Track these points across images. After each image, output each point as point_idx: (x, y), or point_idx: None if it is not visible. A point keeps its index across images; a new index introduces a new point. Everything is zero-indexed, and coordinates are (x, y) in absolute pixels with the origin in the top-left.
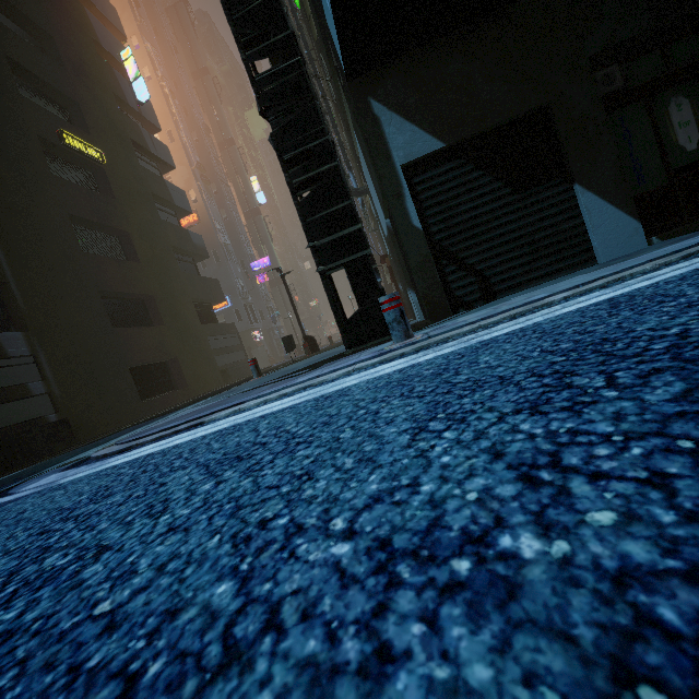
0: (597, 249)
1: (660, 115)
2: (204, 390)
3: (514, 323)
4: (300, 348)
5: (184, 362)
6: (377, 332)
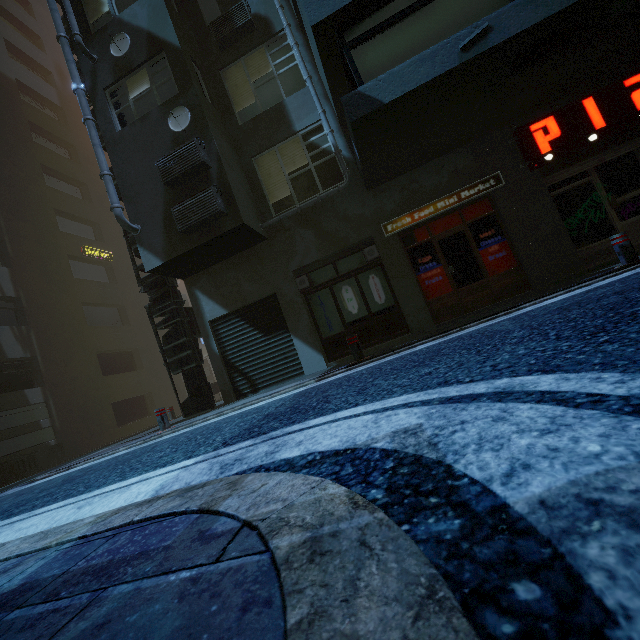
0: (303, 368)
1: (338, 295)
2: None
3: (158, 439)
4: None
5: (156, 395)
6: (198, 409)
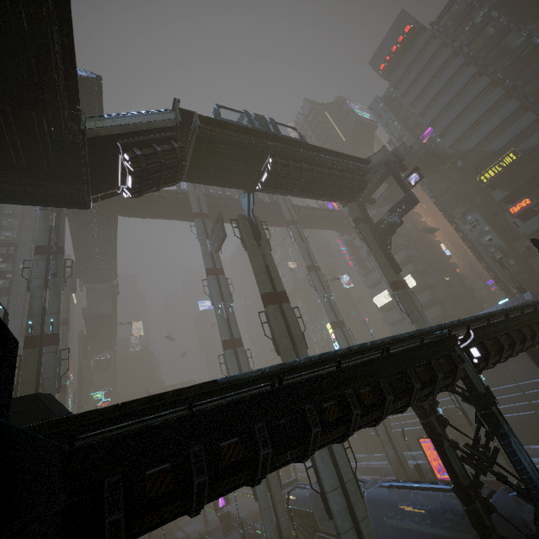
0: None
1: None
2: None
3: None
4: None
5: None
6: None
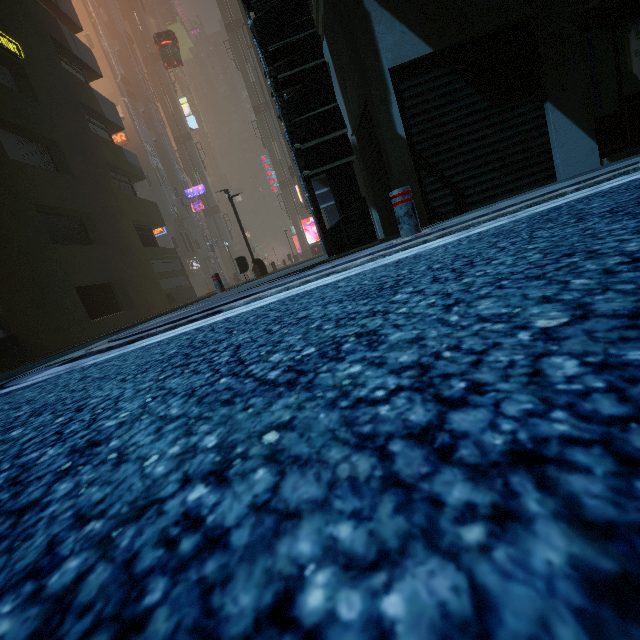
0: (559, 167)
1: (621, 41)
2: (151, 312)
3: (553, 202)
4: (238, 277)
5: (129, 283)
6: (358, 240)
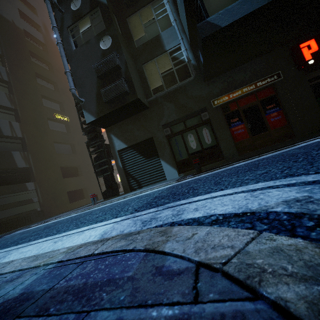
0: (166, 176)
1: (185, 138)
2: None
3: (92, 209)
4: None
5: (88, 188)
6: (110, 195)
